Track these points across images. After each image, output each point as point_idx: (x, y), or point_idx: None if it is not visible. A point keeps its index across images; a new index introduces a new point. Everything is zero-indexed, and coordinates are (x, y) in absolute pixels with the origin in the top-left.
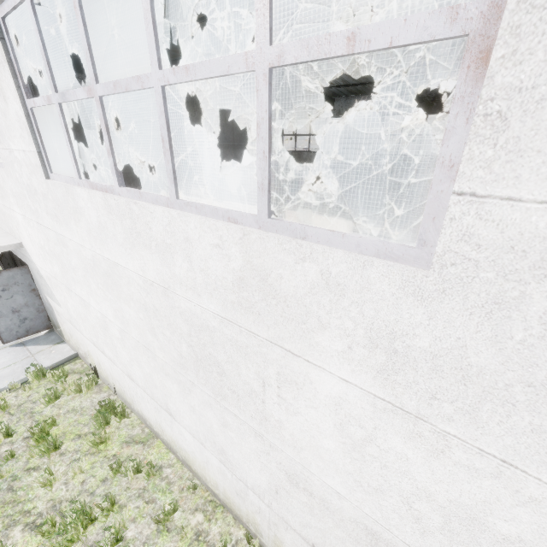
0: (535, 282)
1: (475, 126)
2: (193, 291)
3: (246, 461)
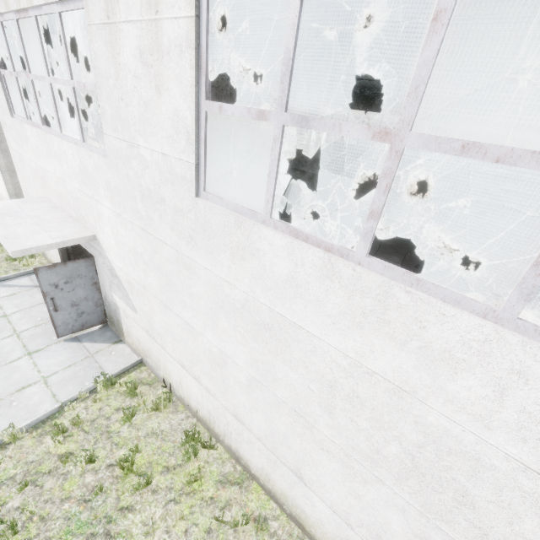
0: None
1: None
2: (476, 418)
3: None
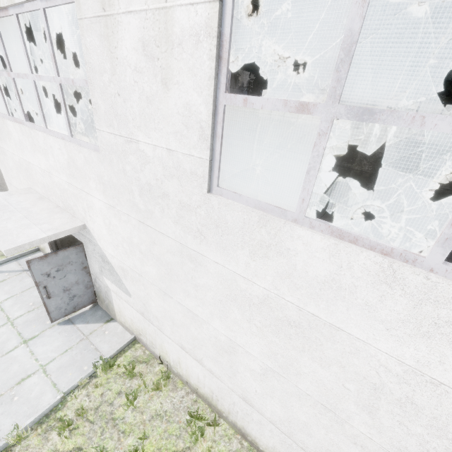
0: None
1: None
2: None
3: None
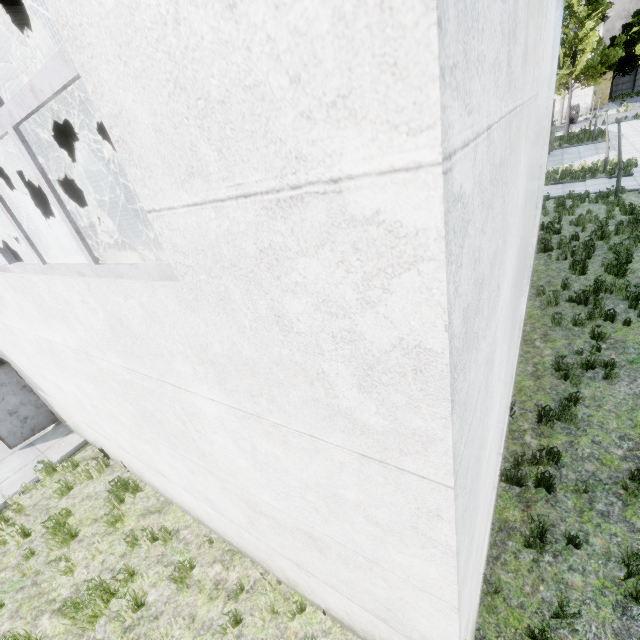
0: (223, 274)
1: (119, 153)
2: (99, 349)
3: (222, 502)
